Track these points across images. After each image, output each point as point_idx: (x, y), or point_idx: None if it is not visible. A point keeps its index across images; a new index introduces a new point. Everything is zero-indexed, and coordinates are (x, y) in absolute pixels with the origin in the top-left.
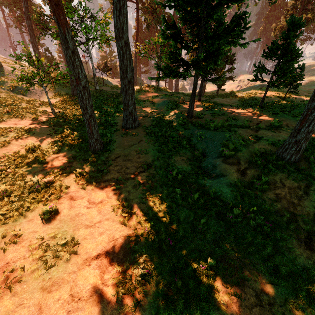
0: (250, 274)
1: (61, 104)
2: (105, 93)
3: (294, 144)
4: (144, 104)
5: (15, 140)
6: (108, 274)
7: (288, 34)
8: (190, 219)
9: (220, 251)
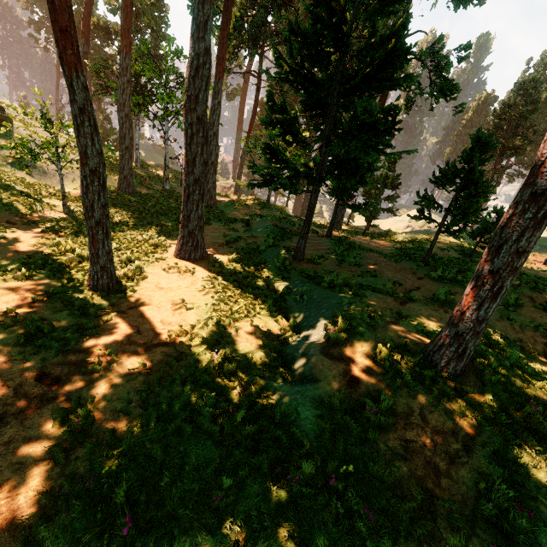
0: None
1: None
2: (175, 196)
3: (454, 340)
4: (233, 224)
5: None
6: None
7: (471, 155)
8: (207, 470)
9: None
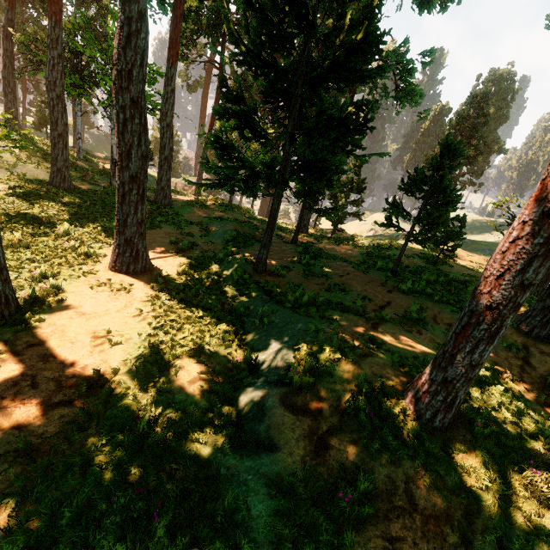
0: None
1: (6, 196)
2: None
3: (441, 387)
4: (188, 228)
5: None
6: None
7: (440, 161)
8: None
9: None
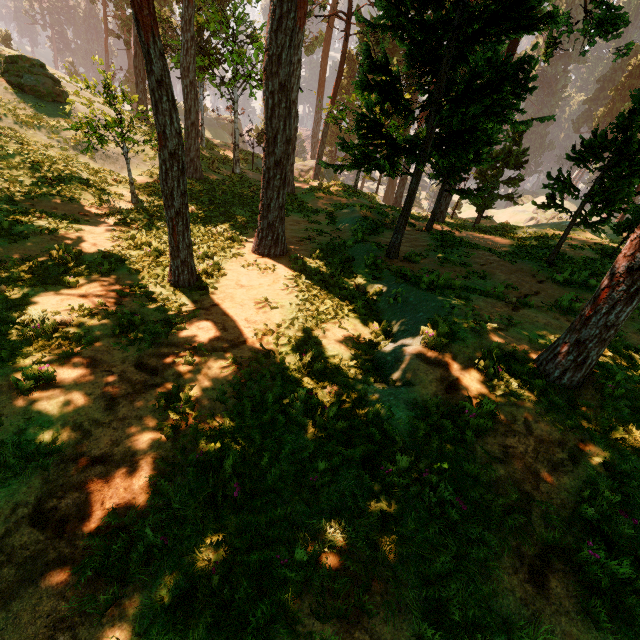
0: (382, 603)
1: (155, 188)
2: (247, 182)
3: (573, 348)
4: (314, 216)
5: (40, 236)
6: (86, 526)
7: (630, 119)
8: (303, 456)
9: (338, 538)
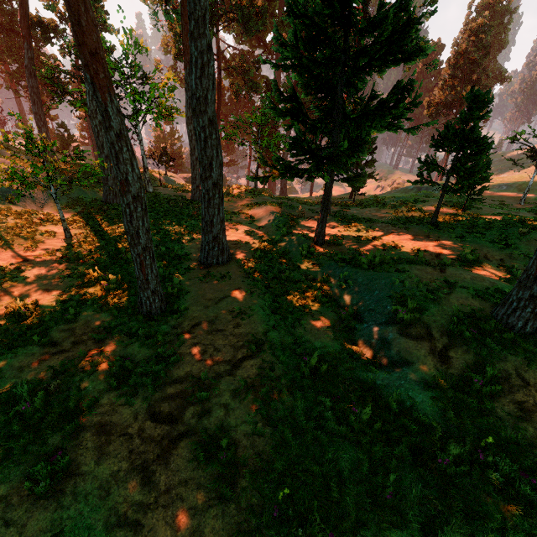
0: None
1: (83, 219)
2: (163, 198)
3: (529, 302)
4: (234, 218)
5: None
6: None
7: (469, 114)
8: (364, 471)
9: None
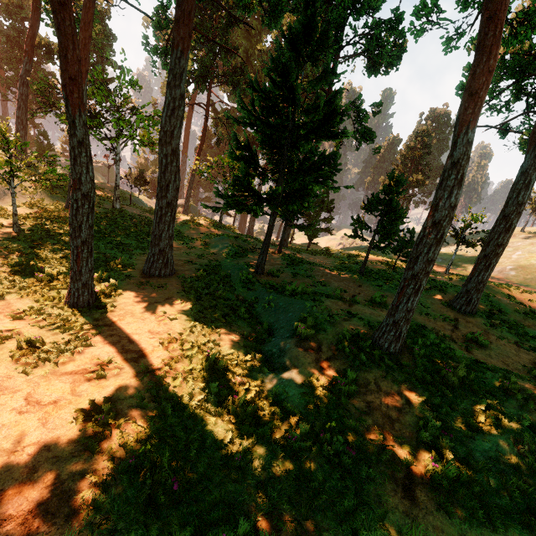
0: None
1: (37, 219)
2: (128, 216)
3: (393, 327)
4: (191, 243)
5: None
6: None
7: (389, 189)
8: (225, 441)
9: (267, 506)
